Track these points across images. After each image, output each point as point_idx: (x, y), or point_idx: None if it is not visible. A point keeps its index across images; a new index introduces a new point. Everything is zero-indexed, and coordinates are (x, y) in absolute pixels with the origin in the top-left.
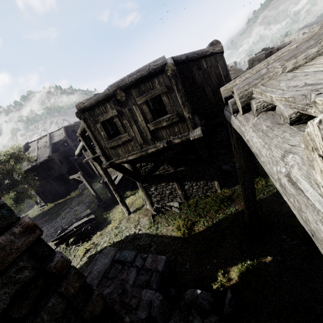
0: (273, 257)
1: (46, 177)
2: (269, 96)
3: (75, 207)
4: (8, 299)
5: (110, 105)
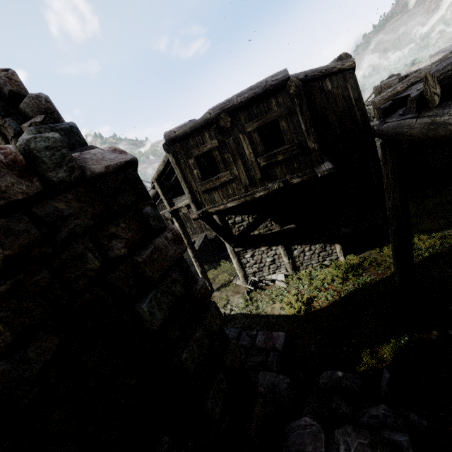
0: (440, 332)
1: None
2: None
3: None
4: (167, 310)
5: (210, 134)
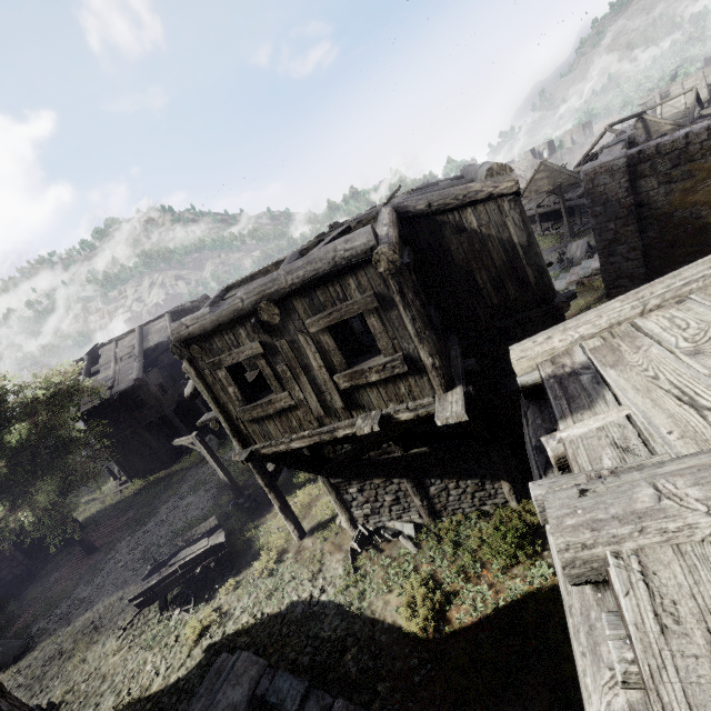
0: None
1: (132, 423)
2: None
3: (190, 497)
4: None
5: (247, 332)
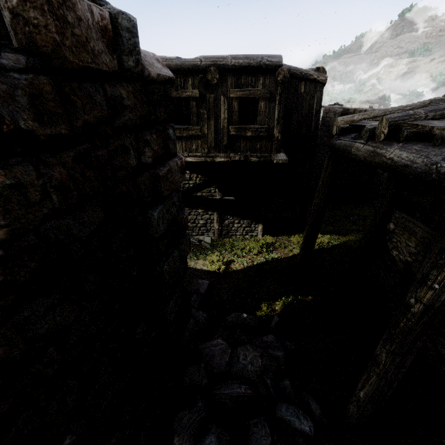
0: (313, 297)
1: None
2: (430, 126)
3: None
4: (166, 226)
5: (193, 82)
